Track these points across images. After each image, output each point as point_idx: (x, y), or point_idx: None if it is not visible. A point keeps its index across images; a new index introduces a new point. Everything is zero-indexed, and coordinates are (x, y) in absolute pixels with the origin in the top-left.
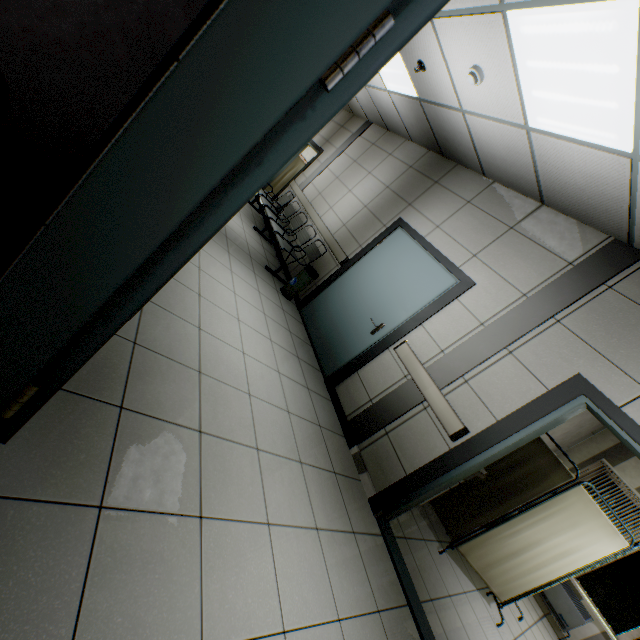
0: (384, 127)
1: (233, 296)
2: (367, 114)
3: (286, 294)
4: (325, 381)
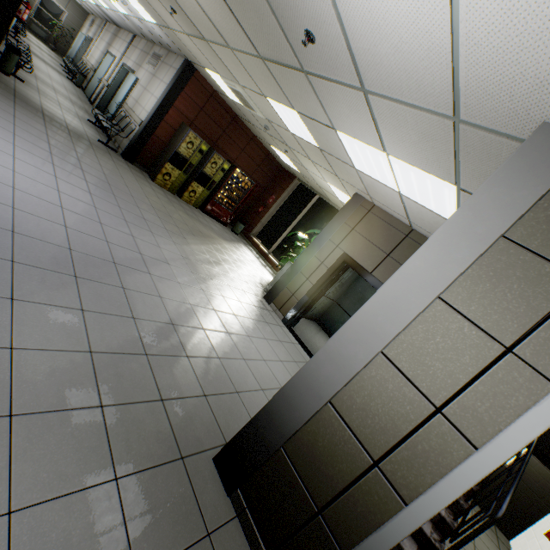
0: (109, 22)
1: (47, 68)
2: (103, 18)
3: (76, 85)
4: (89, 100)
